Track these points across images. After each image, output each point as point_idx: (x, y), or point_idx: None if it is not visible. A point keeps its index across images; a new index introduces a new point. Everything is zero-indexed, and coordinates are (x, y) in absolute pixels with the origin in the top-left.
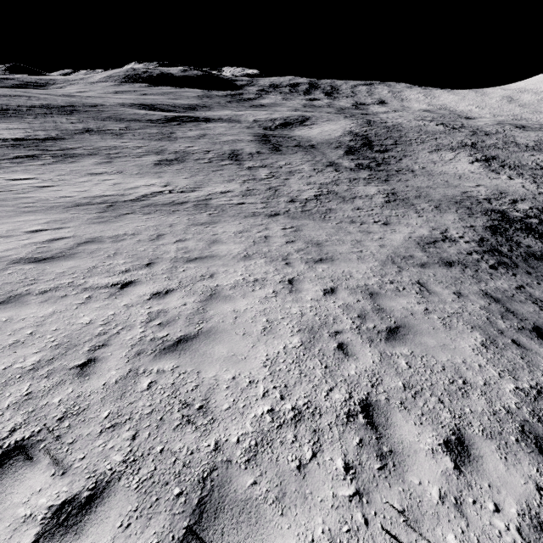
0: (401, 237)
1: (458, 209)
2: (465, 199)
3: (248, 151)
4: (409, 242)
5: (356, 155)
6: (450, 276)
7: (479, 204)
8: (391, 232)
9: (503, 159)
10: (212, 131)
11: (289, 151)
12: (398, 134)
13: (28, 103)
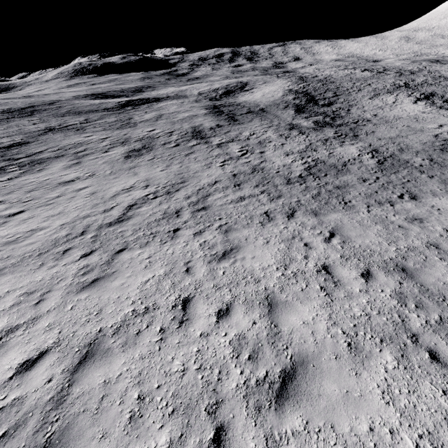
0: None
1: None
2: (445, 144)
3: (208, 126)
4: None
5: (307, 113)
6: None
7: None
8: (438, 212)
9: (442, 95)
10: (166, 110)
11: (245, 119)
12: (334, 85)
13: None
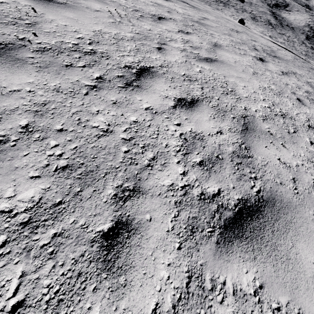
0: None
1: None
2: None
3: (273, 22)
4: None
5: (310, 41)
6: None
7: None
8: None
9: None
10: (252, 0)
11: (286, 28)
12: None
13: None
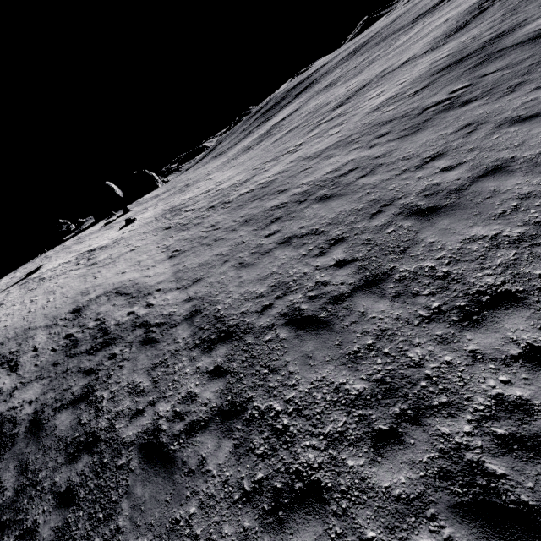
0: (129, 277)
1: (330, 253)
2: None
3: (394, 66)
4: (117, 284)
5: None
6: (58, 314)
7: (535, 245)
8: (144, 269)
9: None
10: (454, 3)
11: (483, 17)
12: None
13: (345, 54)
